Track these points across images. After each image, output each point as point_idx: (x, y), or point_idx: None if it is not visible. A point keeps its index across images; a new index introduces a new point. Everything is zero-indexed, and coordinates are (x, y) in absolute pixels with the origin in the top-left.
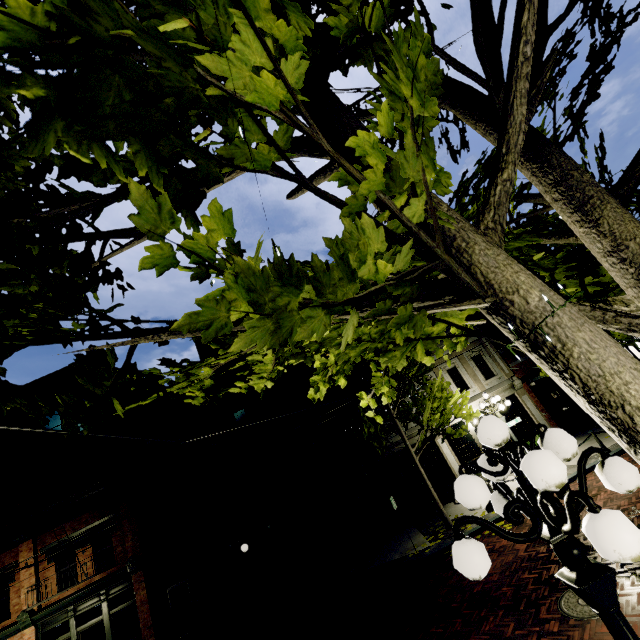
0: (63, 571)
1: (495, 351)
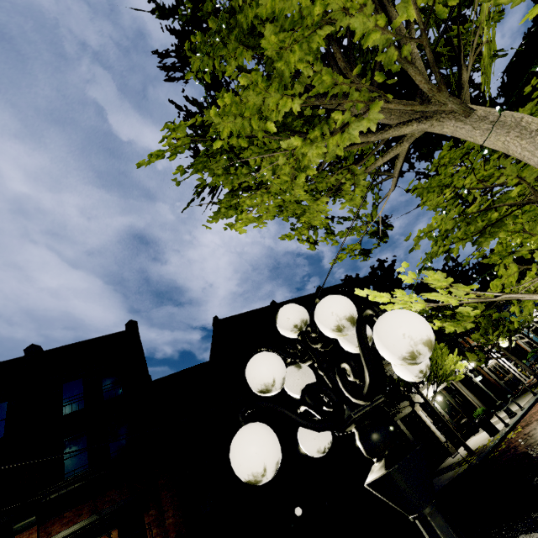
0: None
1: None
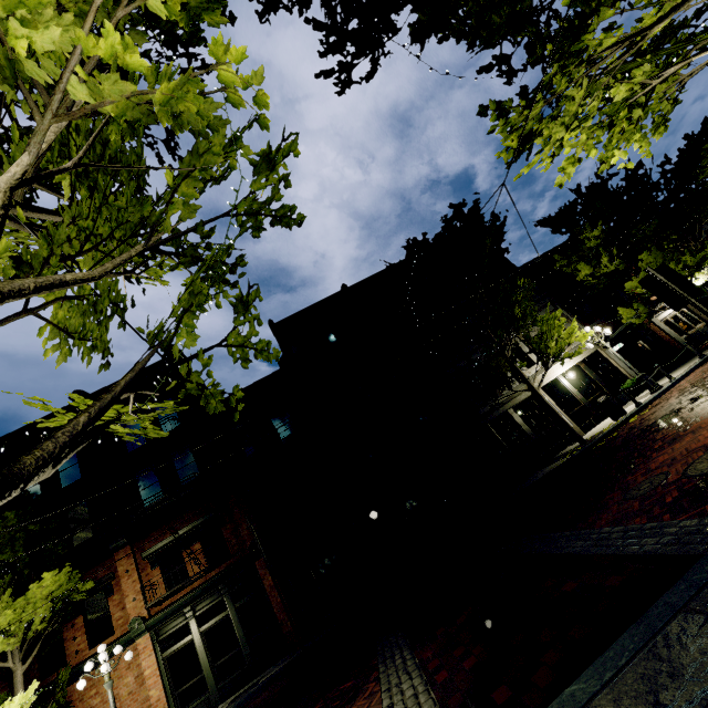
0: (170, 575)
1: (572, 316)
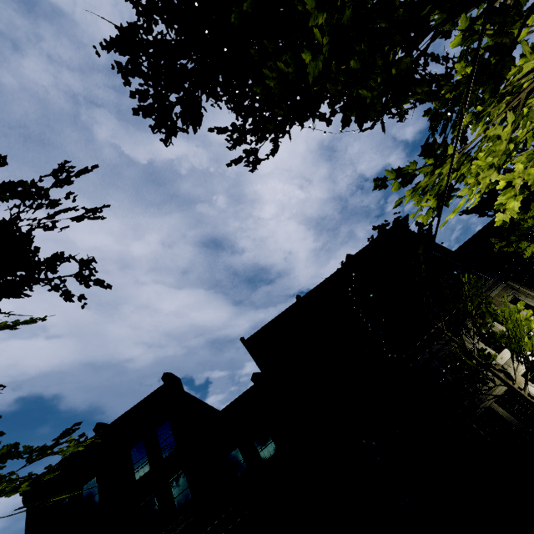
0: None
1: (529, 290)
